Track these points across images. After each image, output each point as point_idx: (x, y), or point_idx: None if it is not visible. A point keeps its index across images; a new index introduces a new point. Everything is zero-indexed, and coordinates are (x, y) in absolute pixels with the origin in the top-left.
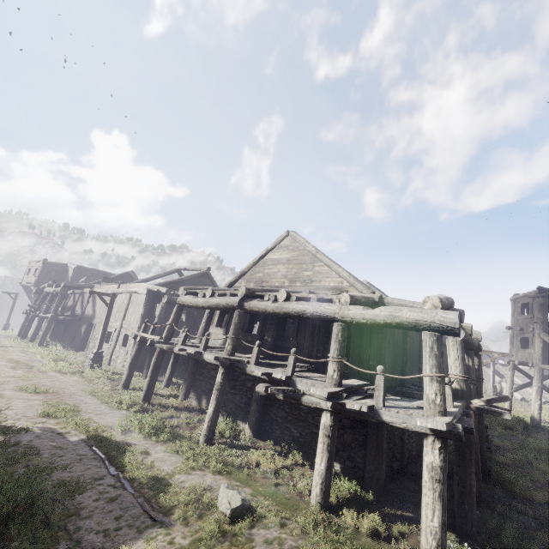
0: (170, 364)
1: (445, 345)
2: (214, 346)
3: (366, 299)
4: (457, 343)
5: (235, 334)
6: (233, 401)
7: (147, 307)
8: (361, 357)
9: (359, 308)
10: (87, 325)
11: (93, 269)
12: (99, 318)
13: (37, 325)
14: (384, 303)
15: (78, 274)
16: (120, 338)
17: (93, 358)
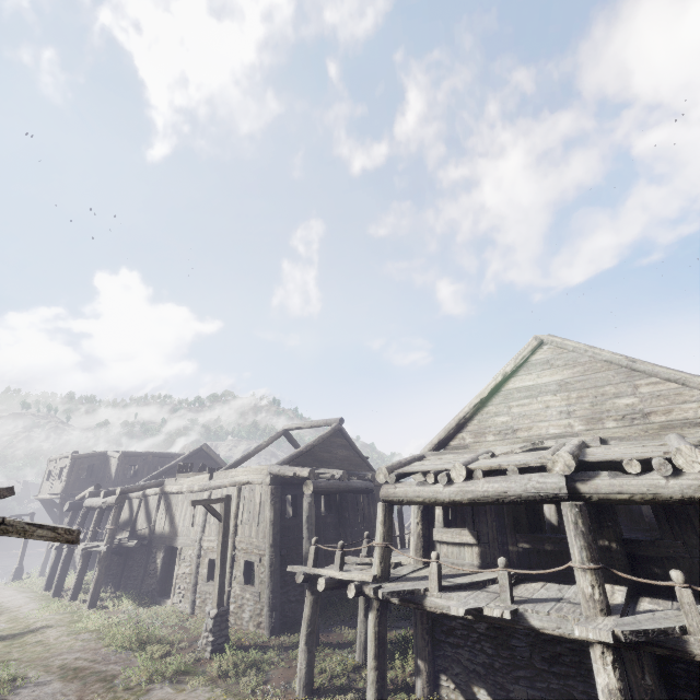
0: (361, 612)
1: None
2: (490, 576)
3: None
4: None
5: (593, 558)
6: (569, 693)
7: (276, 506)
8: None
9: None
10: (165, 551)
11: (146, 453)
12: (185, 537)
13: (80, 568)
14: None
15: (125, 466)
16: (237, 569)
17: (214, 628)
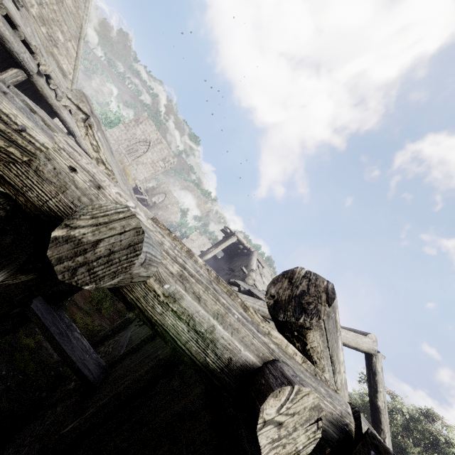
0: None
1: None
2: None
3: None
4: None
5: None
6: None
7: None
8: None
9: None
10: None
11: None
12: None
13: None
14: None
15: None
16: None
17: None
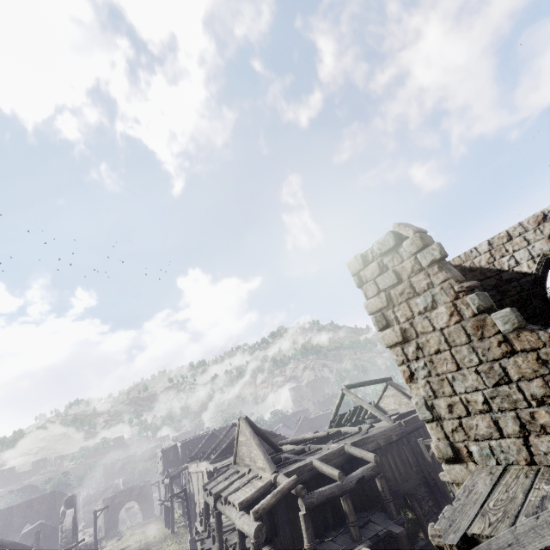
0: None
1: (421, 427)
2: (228, 529)
3: (262, 489)
4: (301, 517)
5: (218, 532)
6: None
7: None
8: (280, 529)
9: (238, 518)
10: (194, 502)
11: (193, 439)
12: (196, 496)
13: (168, 514)
14: (278, 482)
15: (184, 449)
16: None
17: (190, 545)
